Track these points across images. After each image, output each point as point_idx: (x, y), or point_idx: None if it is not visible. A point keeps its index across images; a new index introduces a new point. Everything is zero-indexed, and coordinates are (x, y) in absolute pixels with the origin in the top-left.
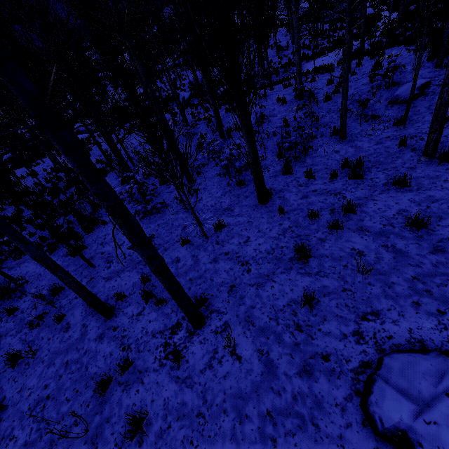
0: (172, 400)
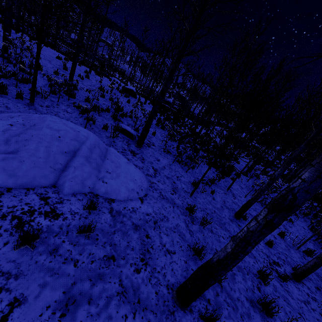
0: (279, 289)
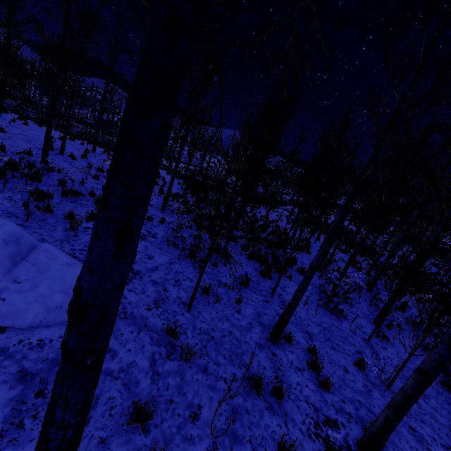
0: None
